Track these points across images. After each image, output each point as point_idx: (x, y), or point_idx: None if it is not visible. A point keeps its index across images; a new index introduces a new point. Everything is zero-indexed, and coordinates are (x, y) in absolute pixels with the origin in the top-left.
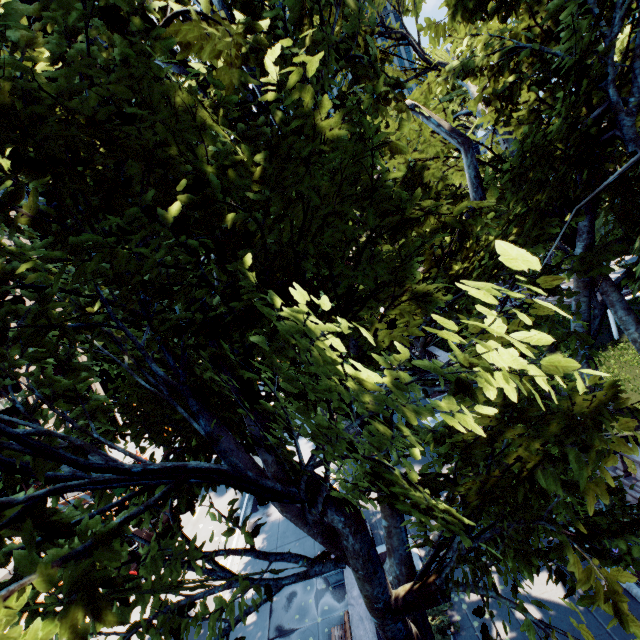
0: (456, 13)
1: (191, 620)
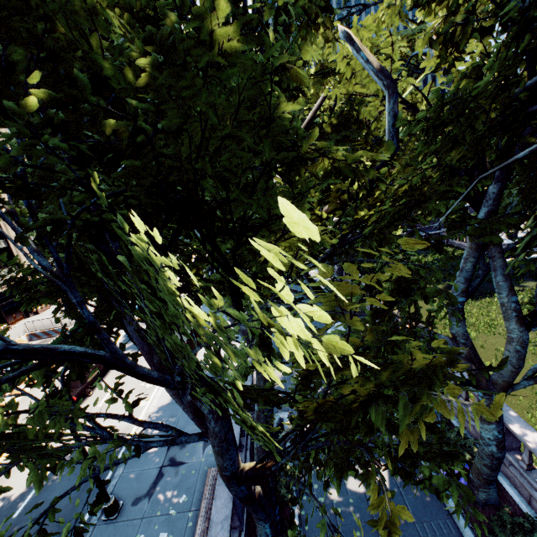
0: None
1: (67, 462)
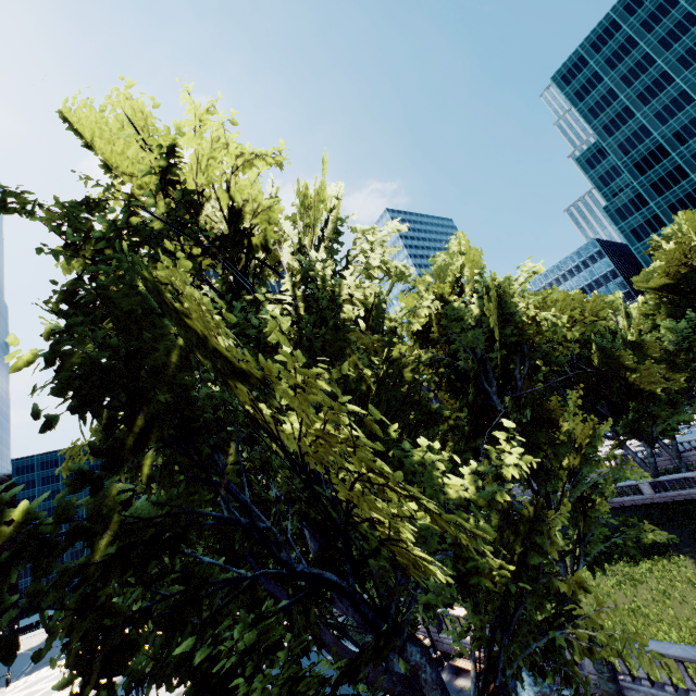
0: (418, 342)
1: None
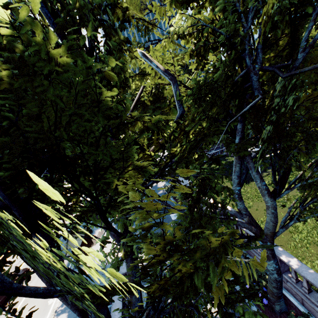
0: (172, 3)
1: None
